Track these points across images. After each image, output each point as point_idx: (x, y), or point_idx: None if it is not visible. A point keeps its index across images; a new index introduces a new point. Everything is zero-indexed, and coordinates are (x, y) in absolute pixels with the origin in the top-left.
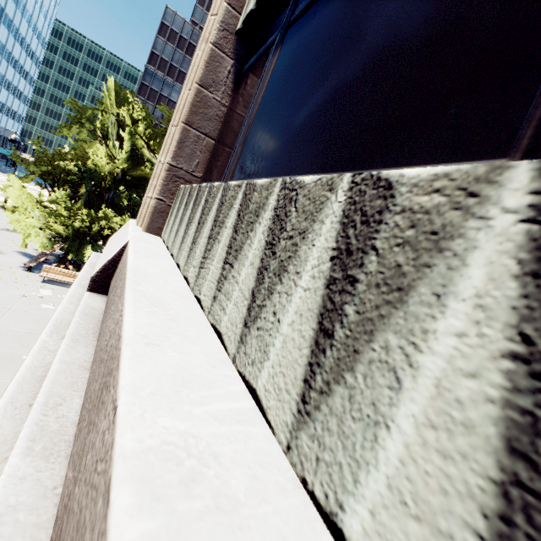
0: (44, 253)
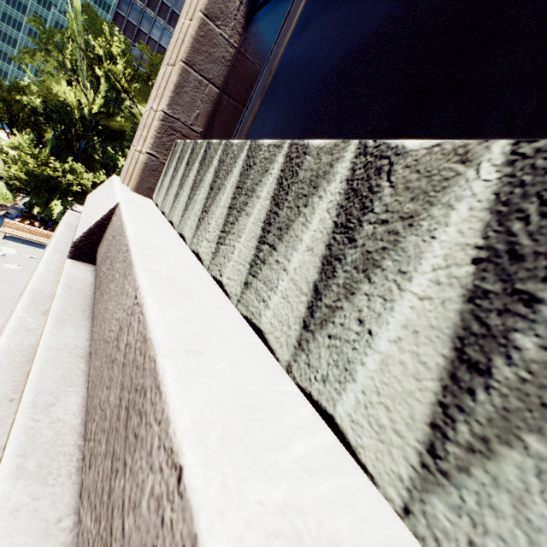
0: (4, 205)
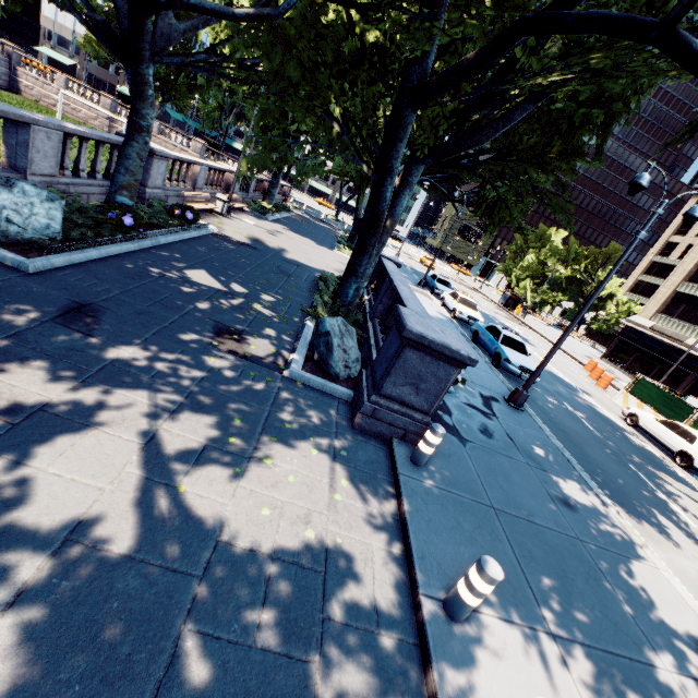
0: None
